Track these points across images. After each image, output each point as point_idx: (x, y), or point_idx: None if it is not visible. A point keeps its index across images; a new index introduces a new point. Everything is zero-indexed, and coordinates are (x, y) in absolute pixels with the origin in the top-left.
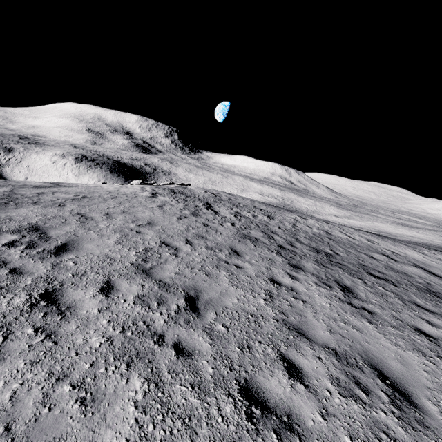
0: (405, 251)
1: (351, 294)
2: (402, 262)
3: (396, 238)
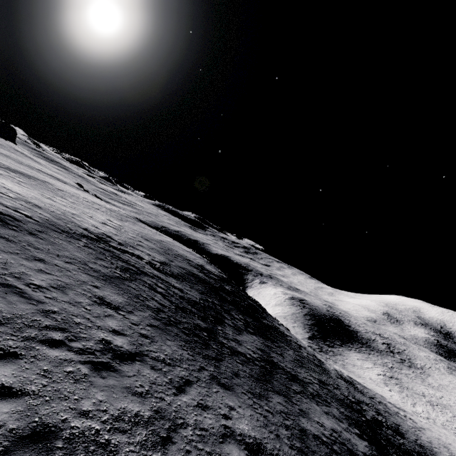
0: (21, 189)
1: (1, 163)
2: (8, 176)
3: (107, 276)
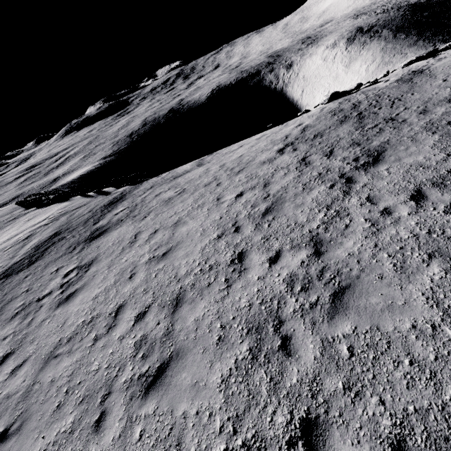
0: None
1: None
2: None
3: None
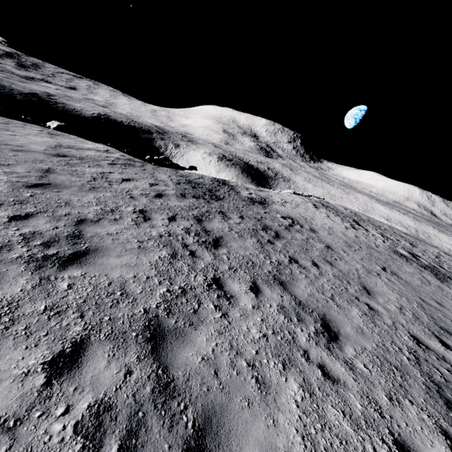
0: None
1: None
2: None
3: None
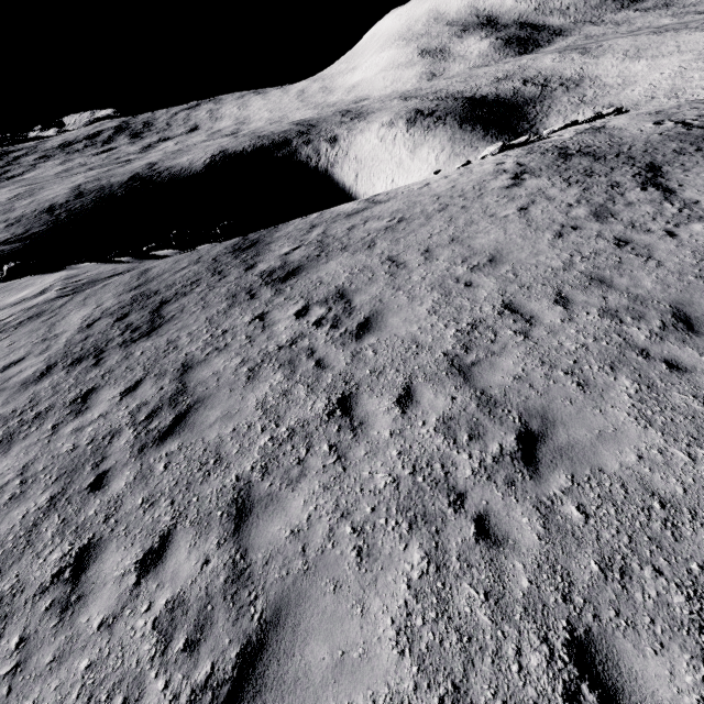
0: None
1: None
2: None
3: None
